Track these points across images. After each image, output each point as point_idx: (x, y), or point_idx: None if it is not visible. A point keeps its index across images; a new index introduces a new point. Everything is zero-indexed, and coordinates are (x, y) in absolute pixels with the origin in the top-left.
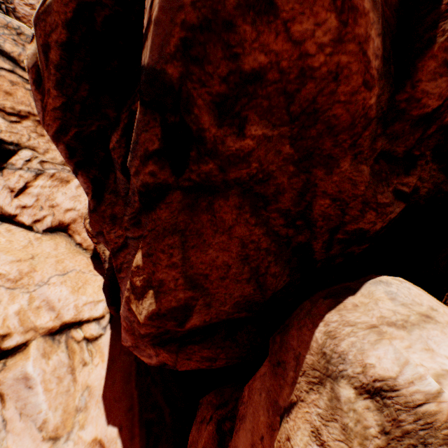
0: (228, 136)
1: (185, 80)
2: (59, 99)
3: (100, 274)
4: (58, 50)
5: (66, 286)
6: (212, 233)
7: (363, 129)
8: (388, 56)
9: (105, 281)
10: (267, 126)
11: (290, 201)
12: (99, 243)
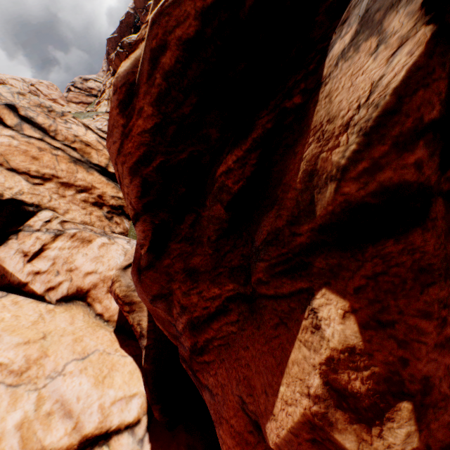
0: None
1: None
2: (152, 118)
3: (128, 353)
4: (176, 50)
5: (87, 376)
6: None
7: None
8: None
9: (147, 366)
10: None
11: None
12: (131, 311)
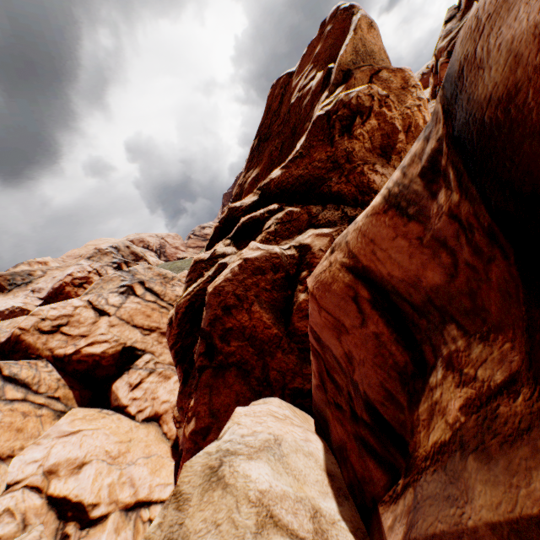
0: (225, 346)
1: (211, 331)
2: (177, 330)
3: (175, 460)
4: (181, 314)
5: (147, 467)
6: (223, 387)
7: (280, 340)
8: (280, 316)
9: (177, 458)
10: (239, 342)
11: (259, 372)
12: (180, 427)
